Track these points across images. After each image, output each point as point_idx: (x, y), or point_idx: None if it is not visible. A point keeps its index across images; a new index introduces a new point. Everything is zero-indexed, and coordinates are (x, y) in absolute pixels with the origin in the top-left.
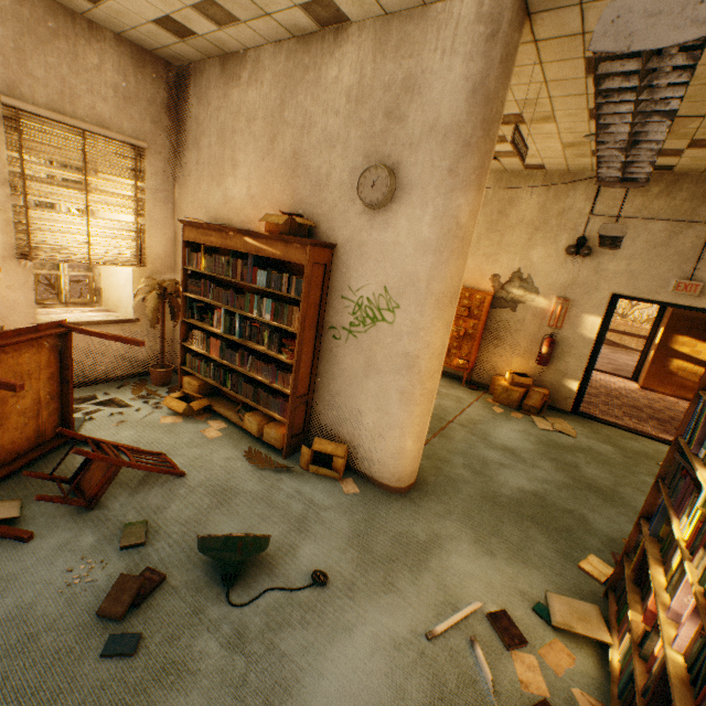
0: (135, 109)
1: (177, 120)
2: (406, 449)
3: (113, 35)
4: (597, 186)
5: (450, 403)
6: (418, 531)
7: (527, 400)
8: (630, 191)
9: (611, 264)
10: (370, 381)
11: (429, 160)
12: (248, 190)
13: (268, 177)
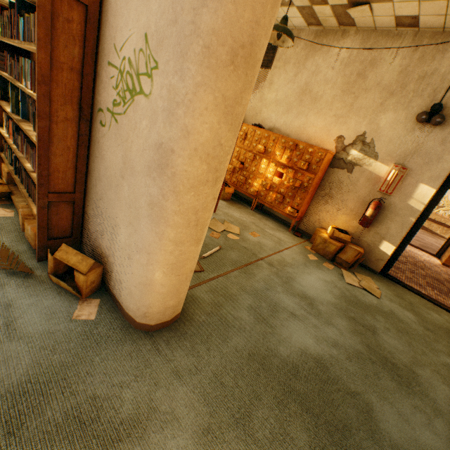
0: None
1: None
2: (154, 281)
3: None
4: None
5: (270, 242)
6: (127, 398)
7: (342, 255)
8: None
9: None
10: (125, 184)
11: None
12: None
13: None
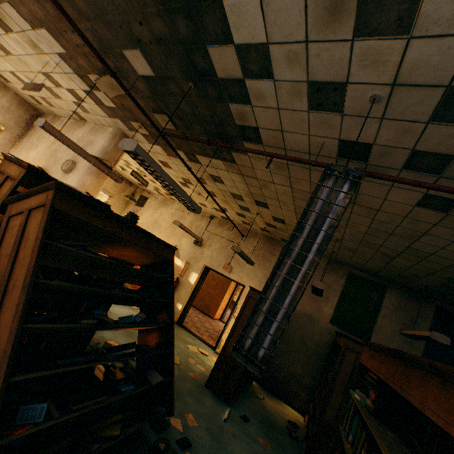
0: (9, 116)
1: (30, 127)
2: None
3: (14, 93)
4: (210, 220)
5: None
6: None
7: None
8: (219, 225)
9: (207, 251)
10: None
11: (86, 163)
12: (36, 157)
13: (44, 154)
